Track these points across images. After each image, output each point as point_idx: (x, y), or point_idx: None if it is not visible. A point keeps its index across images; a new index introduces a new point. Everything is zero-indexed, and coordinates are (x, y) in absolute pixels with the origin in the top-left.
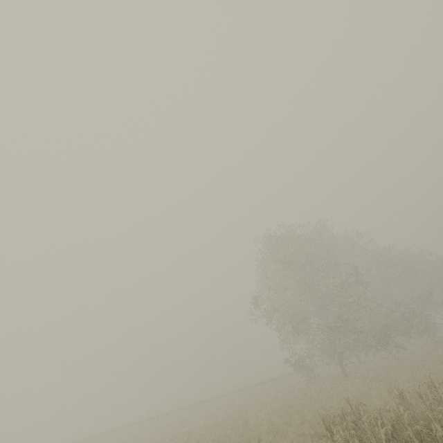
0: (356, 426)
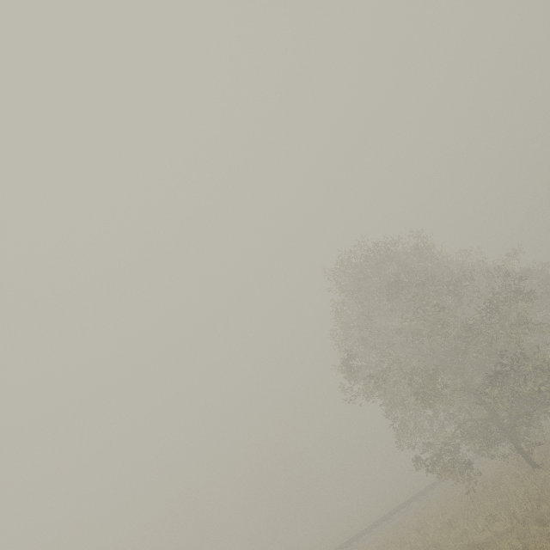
0: None
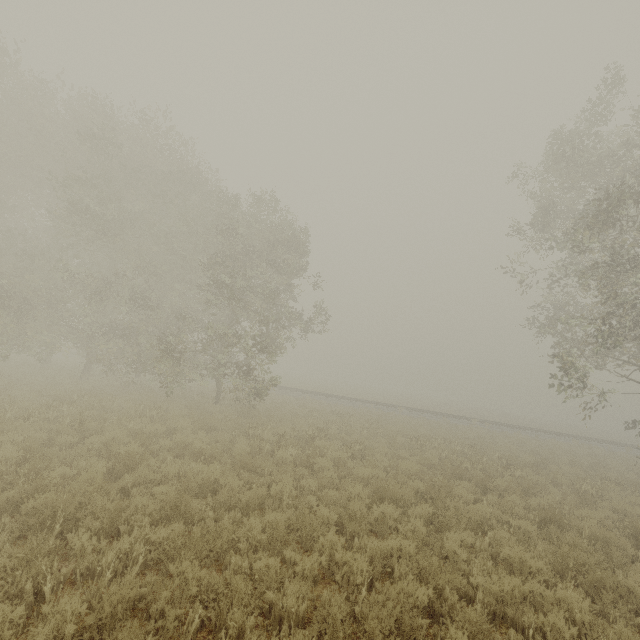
0: None
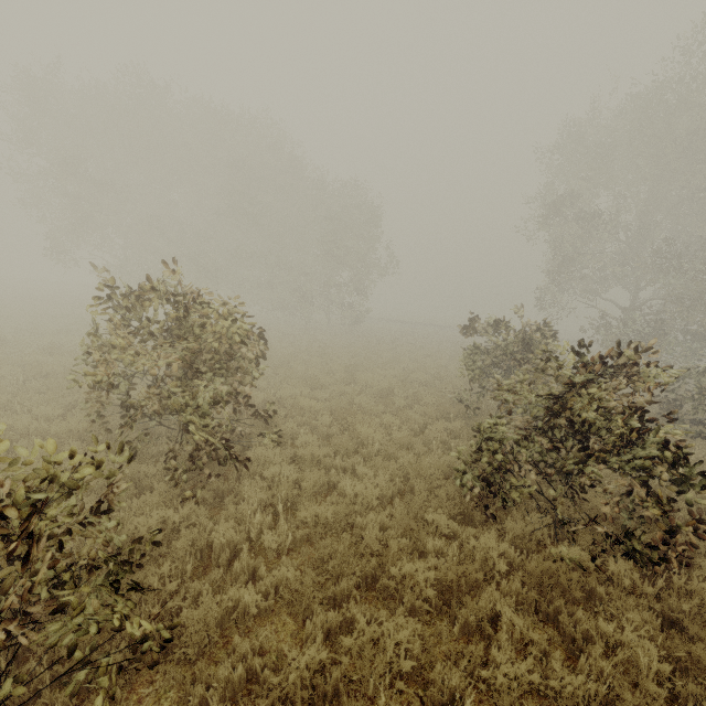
0: None
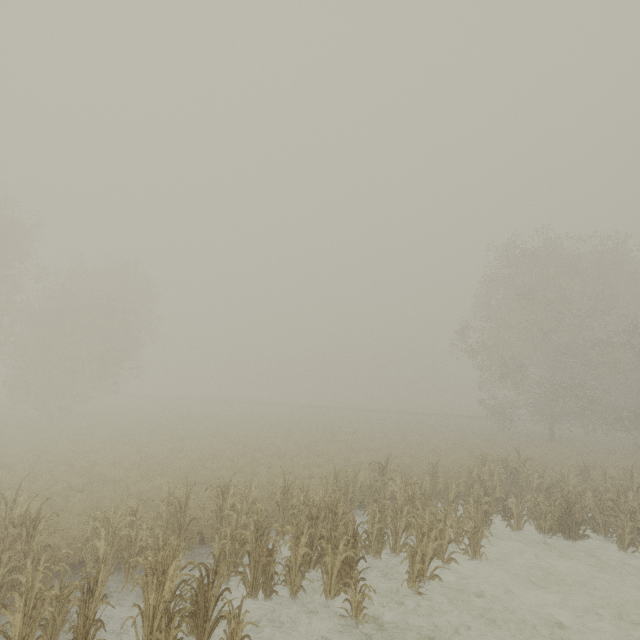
0: (517, 472)
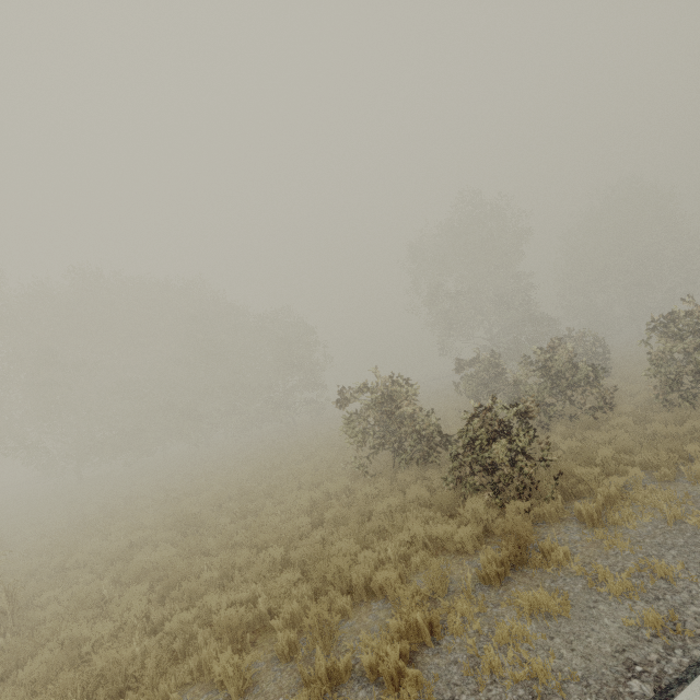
0: None
